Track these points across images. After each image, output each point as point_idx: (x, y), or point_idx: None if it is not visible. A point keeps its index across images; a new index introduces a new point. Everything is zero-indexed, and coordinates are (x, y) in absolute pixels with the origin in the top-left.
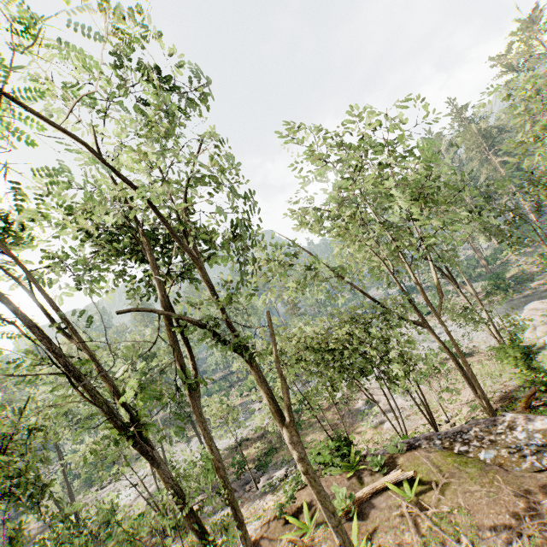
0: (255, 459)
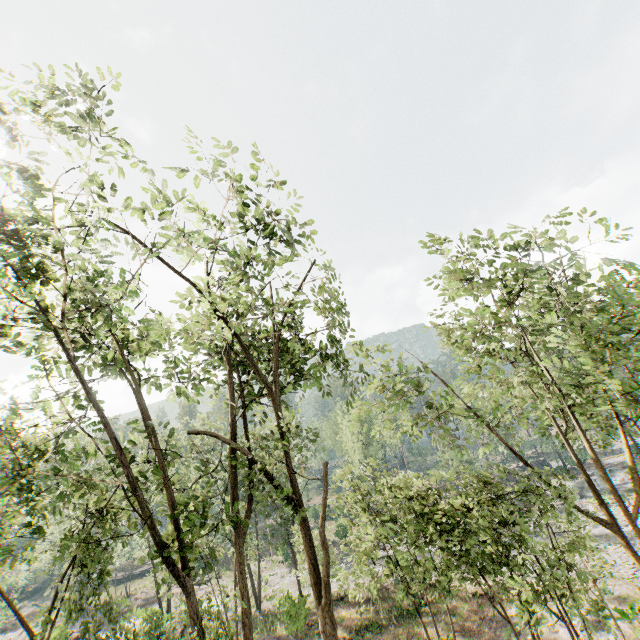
0: (353, 627)
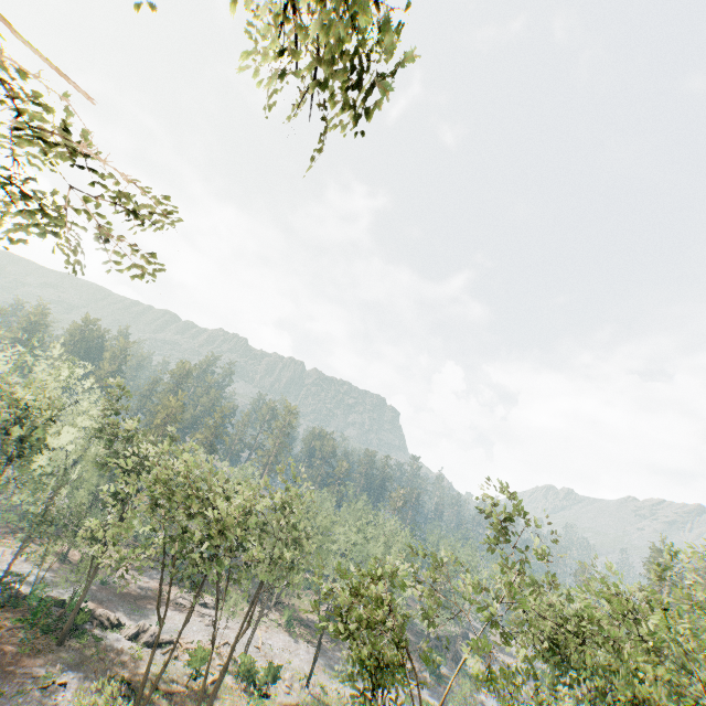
0: None
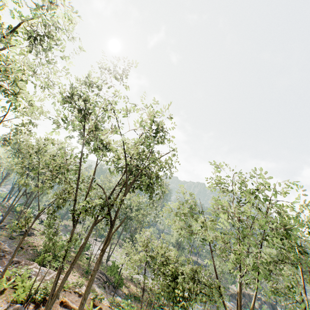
0: (130, 293)
